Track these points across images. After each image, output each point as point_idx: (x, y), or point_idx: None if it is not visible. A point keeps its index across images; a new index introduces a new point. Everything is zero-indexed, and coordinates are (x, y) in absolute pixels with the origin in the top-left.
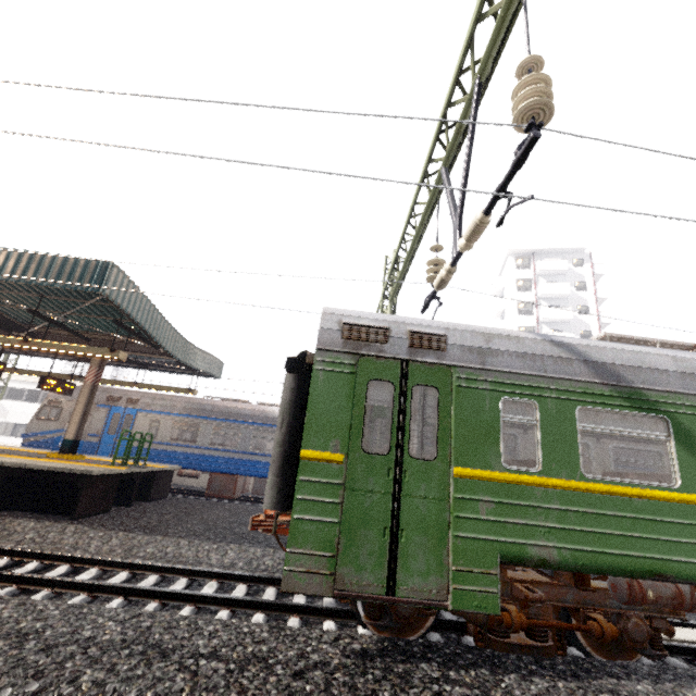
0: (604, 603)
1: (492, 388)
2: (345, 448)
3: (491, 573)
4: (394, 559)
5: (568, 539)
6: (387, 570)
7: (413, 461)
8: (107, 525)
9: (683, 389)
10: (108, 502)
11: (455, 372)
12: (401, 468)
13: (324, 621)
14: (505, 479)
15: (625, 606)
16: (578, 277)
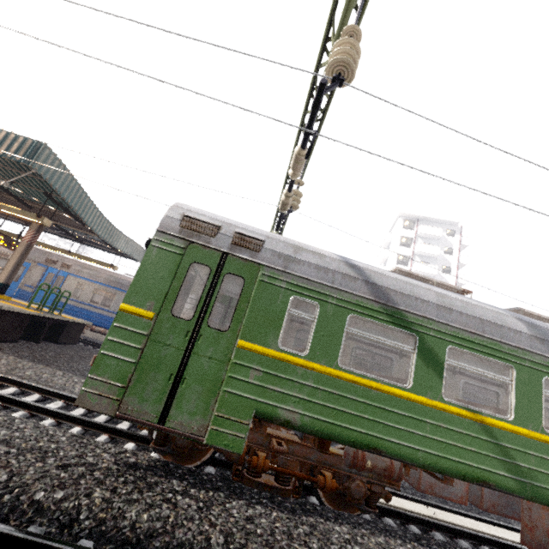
0: (339, 466)
1: (287, 287)
2: (157, 309)
3: (243, 423)
4: (172, 398)
5: (312, 410)
6: (164, 405)
7: (209, 329)
8: (4, 350)
9: (436, 318)
10: (16, 335)
11: (262, 269)
12: (198, 332)
13: (128, 443)
14: (276, 356)
15: (355, 471)
16: (448, 244)
